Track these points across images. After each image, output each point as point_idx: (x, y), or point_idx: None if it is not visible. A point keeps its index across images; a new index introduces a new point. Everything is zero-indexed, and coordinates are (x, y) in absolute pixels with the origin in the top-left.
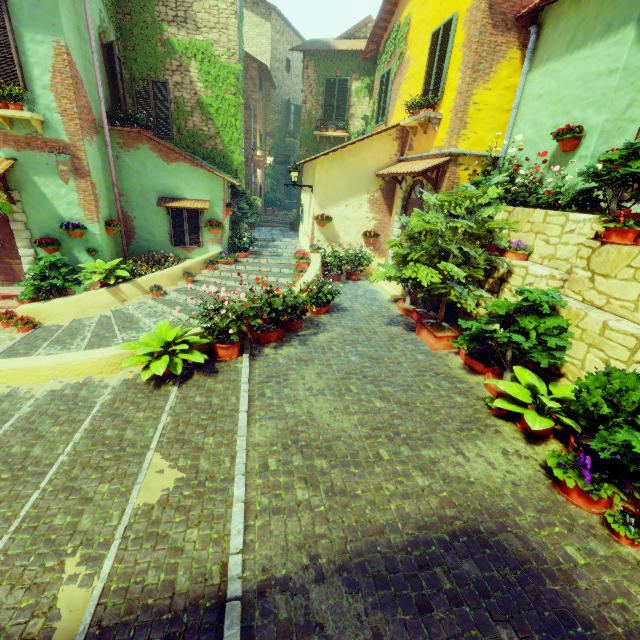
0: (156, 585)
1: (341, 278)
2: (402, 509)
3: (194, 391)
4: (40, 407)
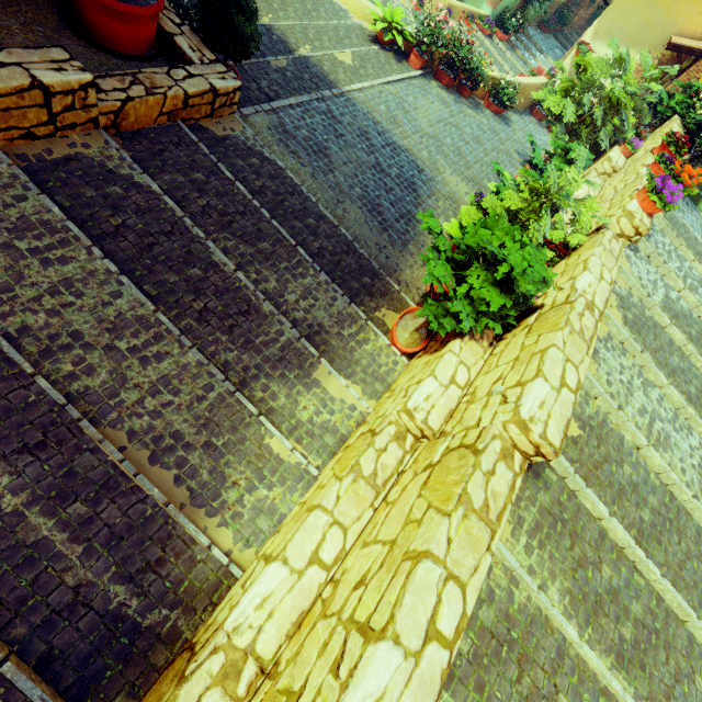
0: (325, 70)
1: (544, 123)
2: (407, 145)
3: (383, 56)
4: (324, 1)
